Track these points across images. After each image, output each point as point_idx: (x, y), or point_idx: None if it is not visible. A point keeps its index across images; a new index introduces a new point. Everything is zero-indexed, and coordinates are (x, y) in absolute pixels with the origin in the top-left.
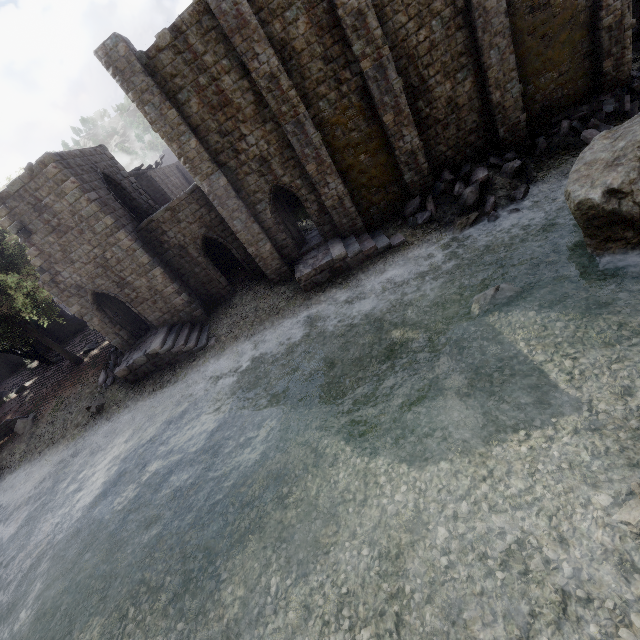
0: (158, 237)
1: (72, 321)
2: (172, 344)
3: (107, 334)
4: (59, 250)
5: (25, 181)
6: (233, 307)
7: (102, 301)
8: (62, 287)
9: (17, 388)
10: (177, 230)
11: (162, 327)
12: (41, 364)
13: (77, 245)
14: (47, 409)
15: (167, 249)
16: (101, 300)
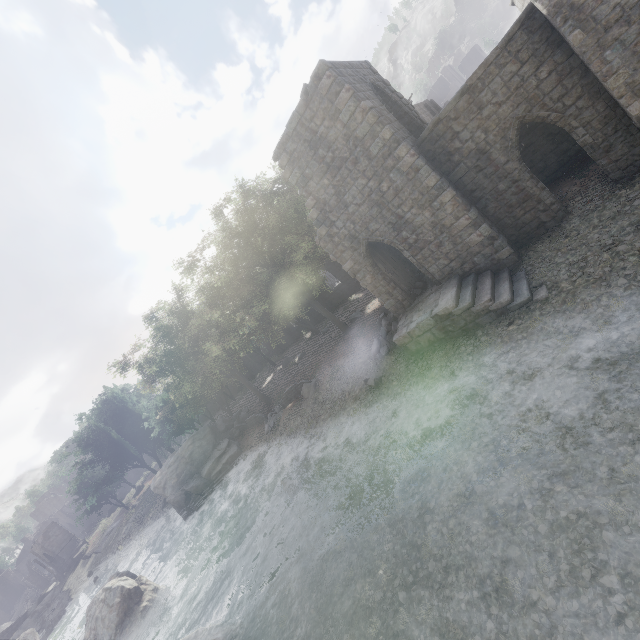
0: (445, 146)
1: (333, 295)
2: (471, 300)
3: (379, 294)
4: (333, 194)
5: (301, 112)
6: (570, 236)
7: (373, 254)
8: (336, 241)
9: (299, 355)
10: (475, 125)
11: (446, 281)
12: (313, 334)
13: (350, 182)
14: (325, 376)
15: (457, 162)
16: (372, 253)
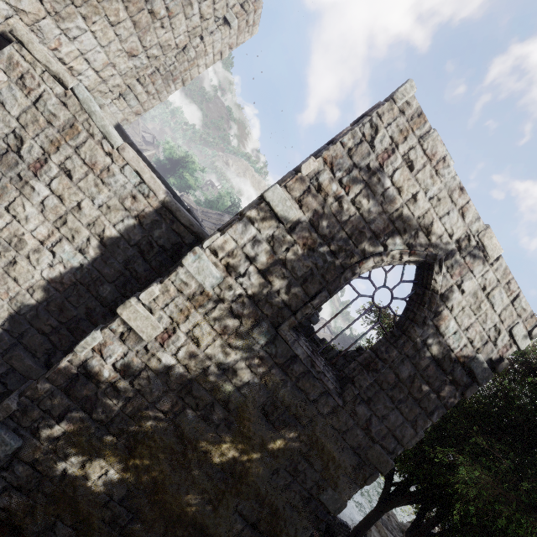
0: None
1: None
2: None
3: None
4: None
5: None
6: None
7: None
8: None
9: None
10: None
11: None
12: None
13: None
14: None
15: None
16: None
